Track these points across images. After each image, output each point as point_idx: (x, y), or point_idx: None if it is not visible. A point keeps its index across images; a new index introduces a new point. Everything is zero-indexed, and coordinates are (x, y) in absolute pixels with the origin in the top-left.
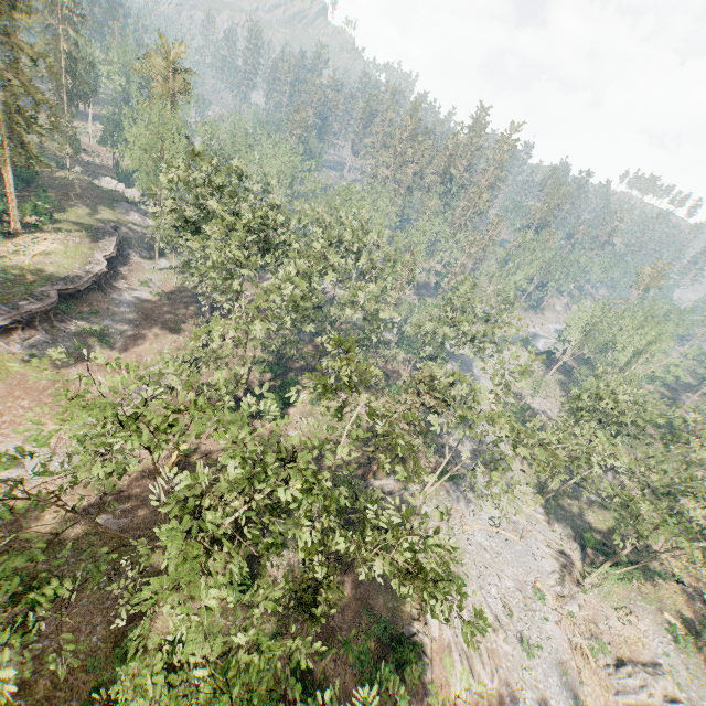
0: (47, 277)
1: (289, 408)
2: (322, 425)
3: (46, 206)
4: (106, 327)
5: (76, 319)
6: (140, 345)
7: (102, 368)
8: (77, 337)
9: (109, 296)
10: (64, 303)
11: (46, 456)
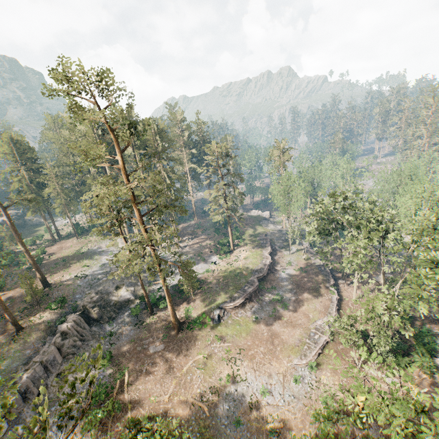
0: (250, 271)
1: (433, 358)
2: None
3: (237, 233)
4: (281, 295)
5: (267, 292)
6: (302, 306)
7: (288, 324)
8: (270, 303)
9: (276, 275)
10: (259, 284)
11: (280, 388)
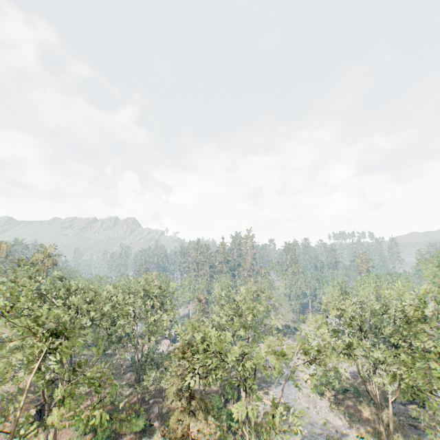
0: None
1: None
2: None
3: None
4: None
5: None
6: None
7: None
8: None
9: None
10: None
11: None
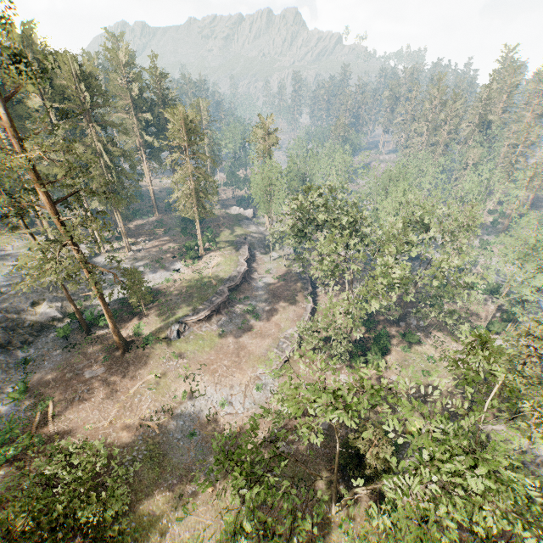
0: (221, 280)
1: (385, 356)
2: (418, 370)
3: (210, 235)
4: (254, 306)
5: (238, 303)
6: (275, 316)
7: (258, 335)
8: (241, 315)
9: (251, 284)
10: (231, 295)
11: (241, 397)
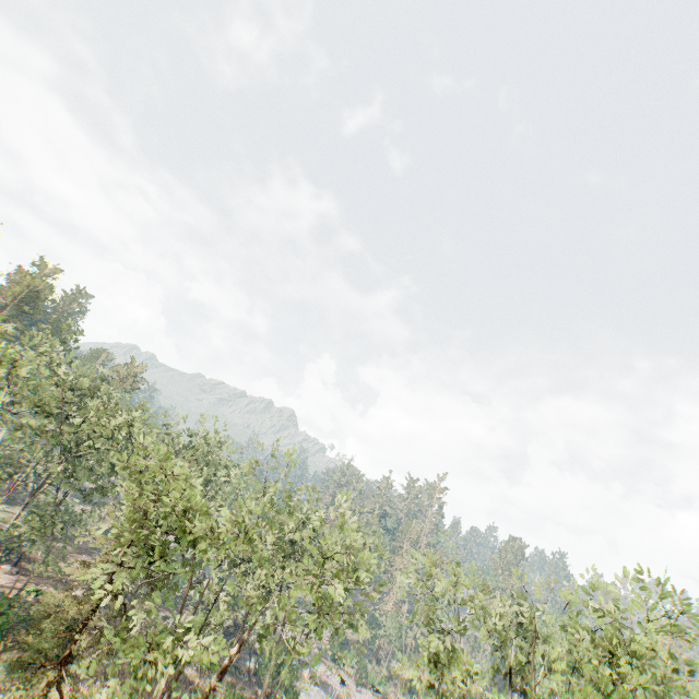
0: None
1: None
2: None
3: None
4: None
5: None
6: None
7: None
8: None
9: None
10: None
11: None
